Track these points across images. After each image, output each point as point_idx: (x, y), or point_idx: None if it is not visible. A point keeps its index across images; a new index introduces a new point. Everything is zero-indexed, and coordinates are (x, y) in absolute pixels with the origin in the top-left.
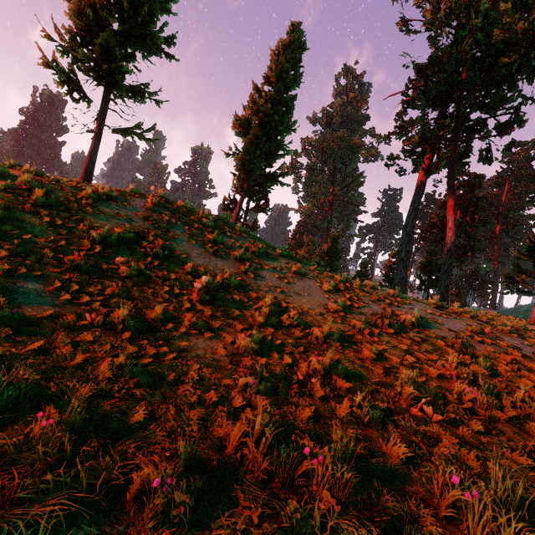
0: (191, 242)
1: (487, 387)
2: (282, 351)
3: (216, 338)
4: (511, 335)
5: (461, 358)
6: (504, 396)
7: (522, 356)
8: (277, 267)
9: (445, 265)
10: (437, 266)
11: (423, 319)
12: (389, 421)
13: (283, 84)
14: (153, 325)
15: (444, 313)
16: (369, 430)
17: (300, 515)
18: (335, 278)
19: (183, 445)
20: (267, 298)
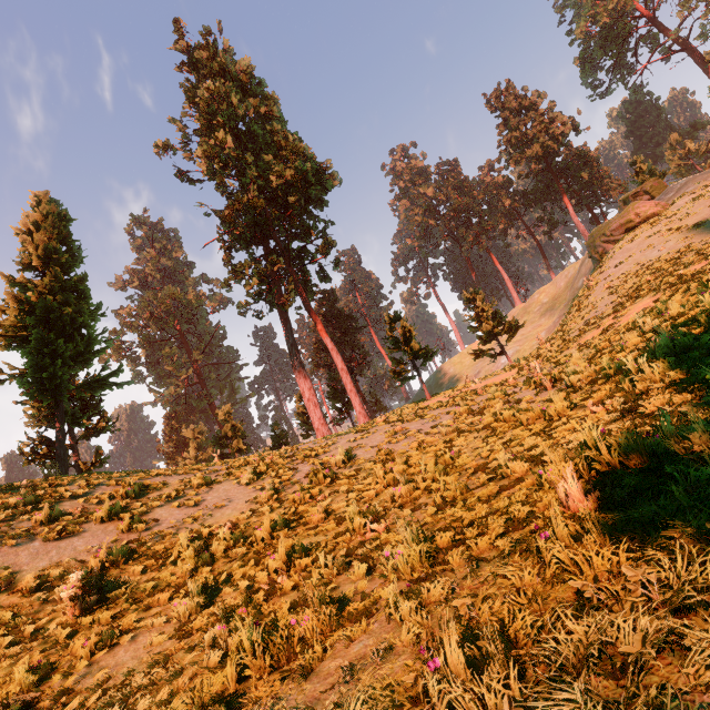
0: (5, 545)
1: (404, 478)
2: (234, 581)
3: (141, 635)
4: (415, 421)
5: (388, 466)
6: (417, 476)
7: (425, 434)
8: (173, 495)
9: (347, 385)
10: (343, 388)
11: (349, 452)
12: (351, 558)
13: (58, 266)
14: (25, 698)
15: (365, 434)
16: (341, 577)
17: (307, 658)
18: (251, 463)
19: (191, 699)
20: (182, 540)
